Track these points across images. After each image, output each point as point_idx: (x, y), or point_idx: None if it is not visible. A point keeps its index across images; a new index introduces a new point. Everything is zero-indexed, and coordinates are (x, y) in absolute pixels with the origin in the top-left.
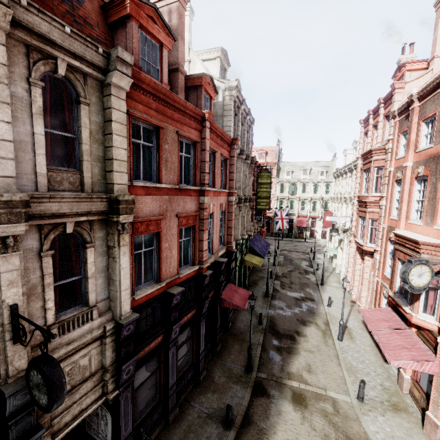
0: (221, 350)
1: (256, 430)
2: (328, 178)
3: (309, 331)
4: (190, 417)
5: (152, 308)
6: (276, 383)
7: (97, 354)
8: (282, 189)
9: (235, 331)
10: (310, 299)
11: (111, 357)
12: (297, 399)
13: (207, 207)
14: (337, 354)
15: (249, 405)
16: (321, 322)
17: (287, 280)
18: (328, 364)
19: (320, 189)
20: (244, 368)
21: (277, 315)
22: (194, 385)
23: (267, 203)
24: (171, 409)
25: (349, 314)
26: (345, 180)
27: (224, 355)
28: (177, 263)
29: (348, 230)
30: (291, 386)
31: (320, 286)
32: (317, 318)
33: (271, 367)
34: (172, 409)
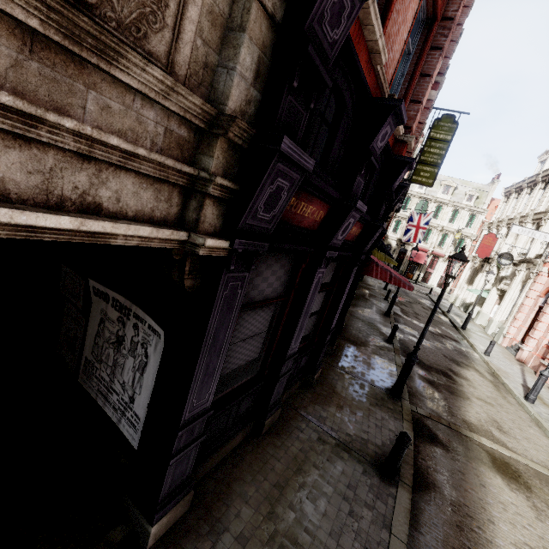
0: (335, 354)
1: (446, 502)
2: (477, 207)
3: (471, 376)
4: (302, 435)
5: (336, 111)
6: (449, 430)
7: (209, 14)
8: (404, 206)
9: (352, 338)
10: (452, 339)
11: (244, 91)
12: (504, 470)
13: (464, 2)
14: (537, 420)
15: (413, 452)
16: (483, 370)
17: (409, 309)
18: (529, 430)
19: (460, 218)
20: (385, 390)
21: (410, 341)
22: (300, 386)
23: (433, 174)
24: (271, 405)
25: (523, 374)
26: (540, 191)
27: (343, 361)
28: (398, 61)
29: (533, 260)
30: (481, 443)
31: (461, 329)
32: (475, 364)
33: (430, 404)
34: (273, 407)
